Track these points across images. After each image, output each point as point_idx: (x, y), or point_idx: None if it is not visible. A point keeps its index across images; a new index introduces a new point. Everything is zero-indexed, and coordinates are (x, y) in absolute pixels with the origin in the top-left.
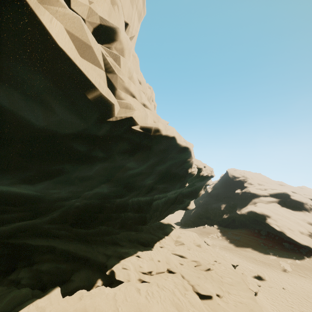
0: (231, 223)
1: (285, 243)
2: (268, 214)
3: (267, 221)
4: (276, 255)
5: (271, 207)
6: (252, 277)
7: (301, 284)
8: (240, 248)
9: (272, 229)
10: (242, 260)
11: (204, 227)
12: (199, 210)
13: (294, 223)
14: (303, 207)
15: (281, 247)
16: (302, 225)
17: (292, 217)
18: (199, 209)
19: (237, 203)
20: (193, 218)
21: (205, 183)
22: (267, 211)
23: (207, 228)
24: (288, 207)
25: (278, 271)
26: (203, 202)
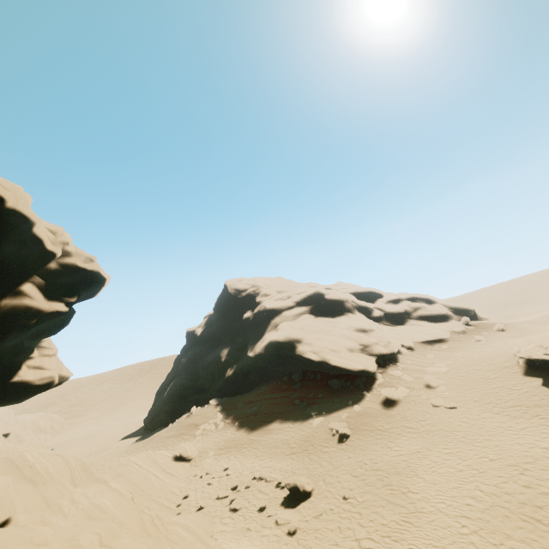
0: (244, 381)
1: (333, 380)
2: (297, 336)
3: (298, 351)
4: (323, 412)
5: (301, 324)
6: (279, 507)
7: (372, 459)
8: (258, 432)
9: (308, 364)
10: (260, 462)
11: (188, 415)
12: (181, 381)
13: (337, 337)
14: (344, 307)
15: (328, 392)
16: (349, 338)
17: (333, 328)
18: (181, 378)
19: (249, 336)
20: (170, 402)
21: (42, 266)
22: (295, 332)
23: (195, 414)
24: (326, 315)
25: (330, 451)
26: (187, 360)
